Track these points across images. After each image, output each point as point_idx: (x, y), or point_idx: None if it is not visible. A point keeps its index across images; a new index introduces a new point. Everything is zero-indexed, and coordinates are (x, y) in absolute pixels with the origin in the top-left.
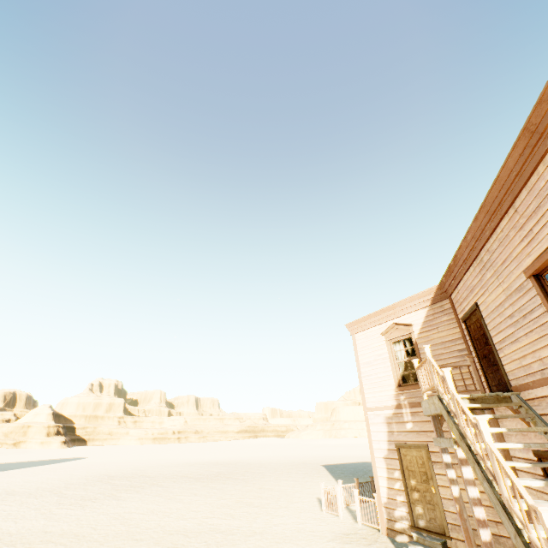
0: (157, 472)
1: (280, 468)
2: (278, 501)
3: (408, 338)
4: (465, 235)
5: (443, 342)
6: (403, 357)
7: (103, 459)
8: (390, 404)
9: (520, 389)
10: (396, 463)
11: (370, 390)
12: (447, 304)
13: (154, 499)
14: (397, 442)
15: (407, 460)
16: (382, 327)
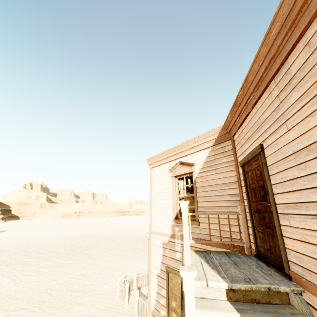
0: (37, 246)
1: (121, 242)
2: (94, 281)
3: (191, 176)
4: (268, 29)
5: (219, 185)
6: (184, 192)
7: (15, 232)
8: (167, 232)
9: (307, 287)
10: (164, 283)
11: (155, 217)
12: (229, 145)
13: (0, 281)
14: (168, 266)
15: (172, 283)
16: (171, 164)
